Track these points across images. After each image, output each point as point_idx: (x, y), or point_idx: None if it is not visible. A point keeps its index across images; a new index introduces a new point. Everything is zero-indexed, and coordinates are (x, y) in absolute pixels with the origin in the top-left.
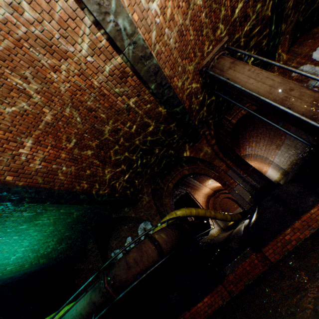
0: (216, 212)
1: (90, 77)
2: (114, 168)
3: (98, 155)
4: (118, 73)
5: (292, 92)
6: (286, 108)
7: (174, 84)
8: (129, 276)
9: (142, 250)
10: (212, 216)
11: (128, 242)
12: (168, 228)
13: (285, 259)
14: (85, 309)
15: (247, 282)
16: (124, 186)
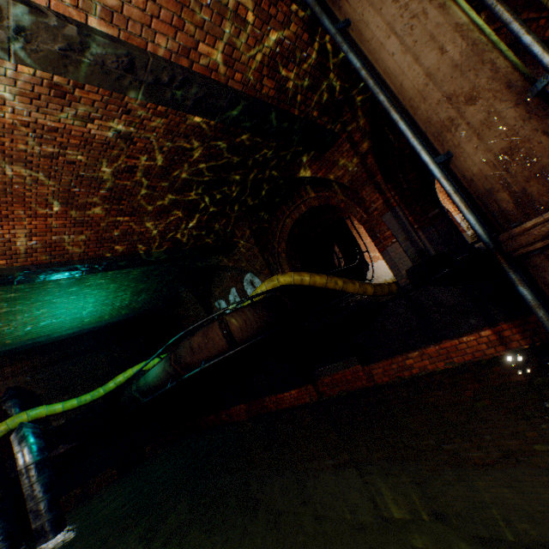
0: (347, 283)
1: (0, 113)
2: (164, 217)
3: (122, 208)
4: (46, 91)
5: (469, 110)
6: (434, 161)
7: (207, 61)
8: (195, 361)
9: (208, 337)
10: (338, 289)
11: (233, 295)
12: (252, 308)
13: (395, 386)
14: (162, 374)
15: (340, 393)
16: (198, 234)
